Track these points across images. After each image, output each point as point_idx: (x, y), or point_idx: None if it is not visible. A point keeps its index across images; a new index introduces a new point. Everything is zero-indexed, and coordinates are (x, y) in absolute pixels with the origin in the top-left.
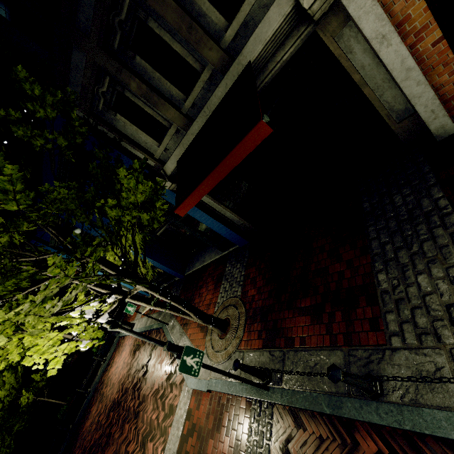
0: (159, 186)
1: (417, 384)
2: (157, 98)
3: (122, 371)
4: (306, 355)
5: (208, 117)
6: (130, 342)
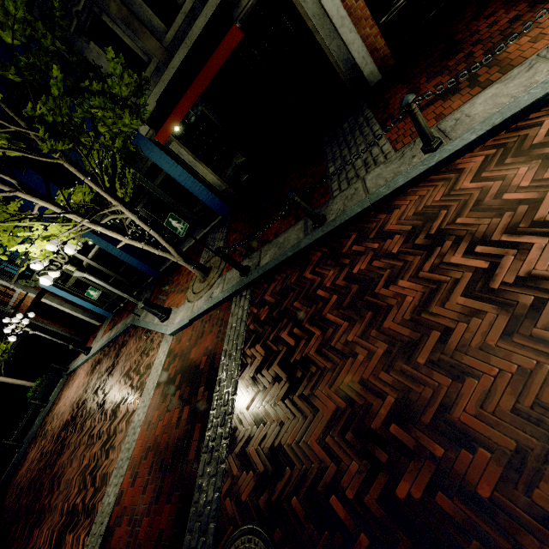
0: (145, 81)
1: (345, 203)
2: (138, 25)
3: (75, 394)
4: (278, 239)
5: (189, 48)
6: (86, 367)
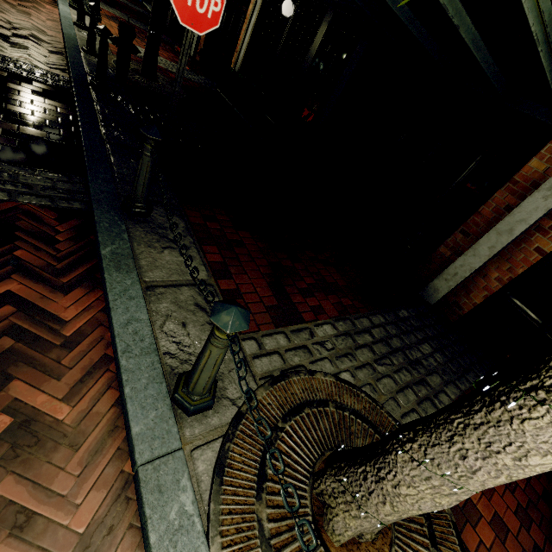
0: None
1: None
2: None
3: None
4: None
5: None
6: None
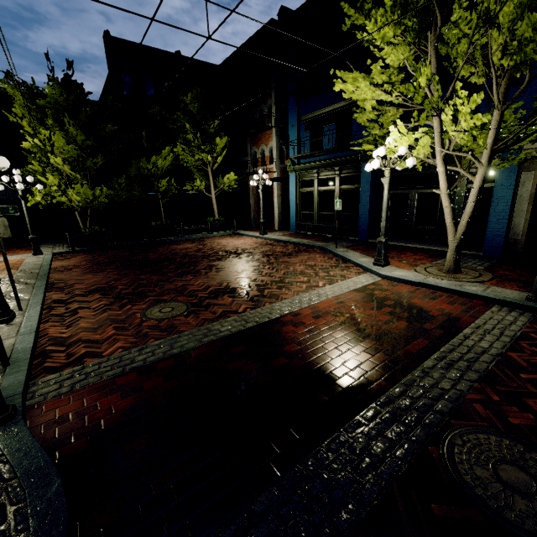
0: None
1: None
2: None
3: (241, 245)
4: None
5: None
6: (255, 239)
